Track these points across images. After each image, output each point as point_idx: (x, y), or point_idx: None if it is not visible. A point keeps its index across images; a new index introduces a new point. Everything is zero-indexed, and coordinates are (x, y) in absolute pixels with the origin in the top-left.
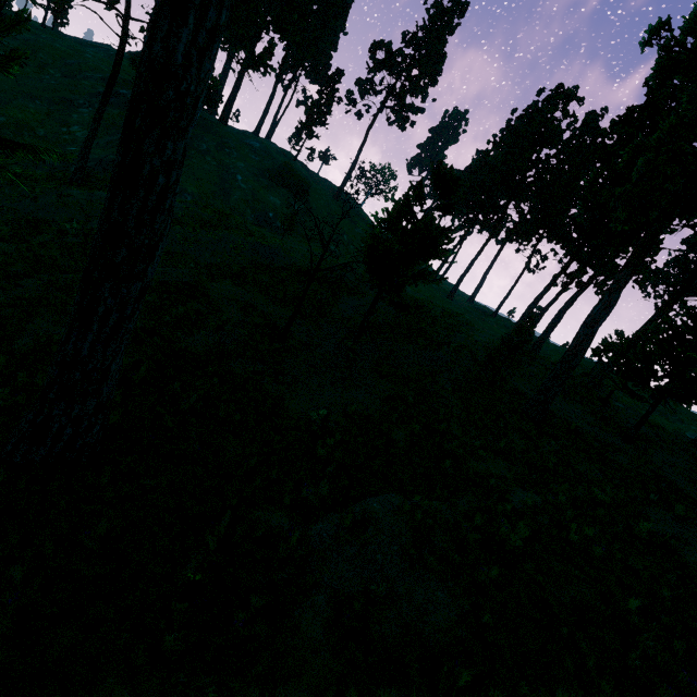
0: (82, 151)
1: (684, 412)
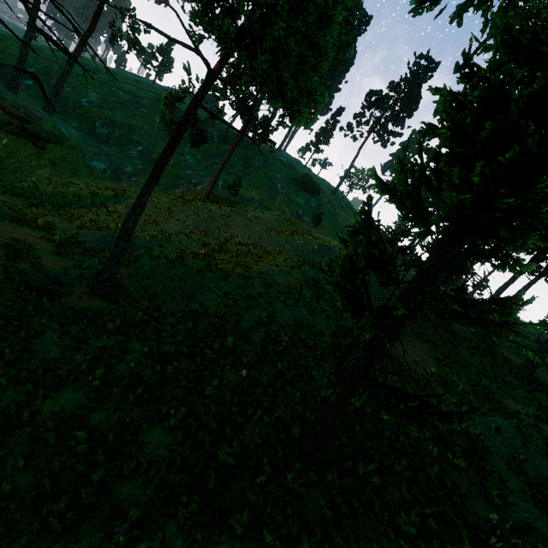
0: (212, 182)
1: None
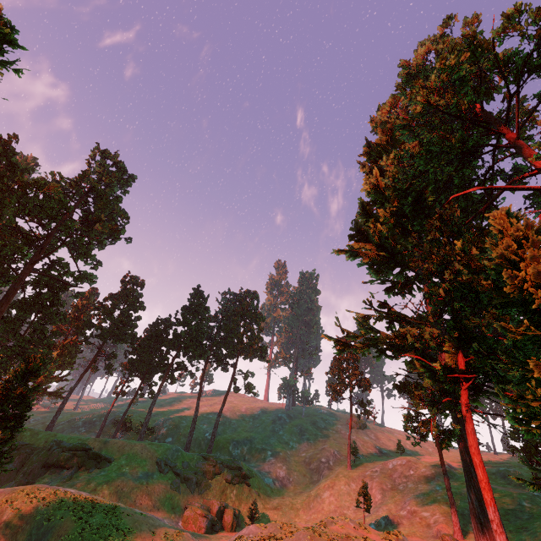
0: (349, 454)
1: None
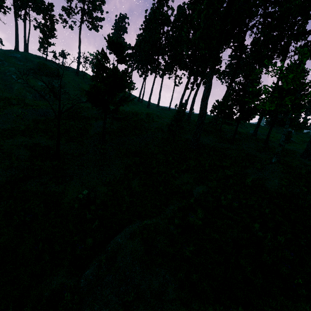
0: None
1: (246, 124)
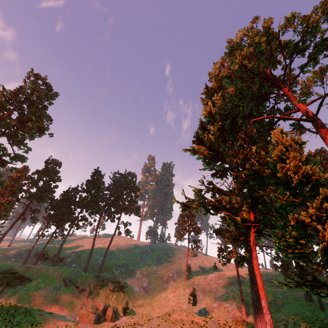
0: (186, 271)
1: None
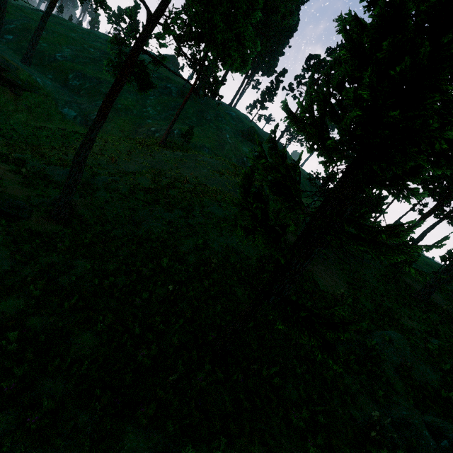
0: (167, 129)
1: None
